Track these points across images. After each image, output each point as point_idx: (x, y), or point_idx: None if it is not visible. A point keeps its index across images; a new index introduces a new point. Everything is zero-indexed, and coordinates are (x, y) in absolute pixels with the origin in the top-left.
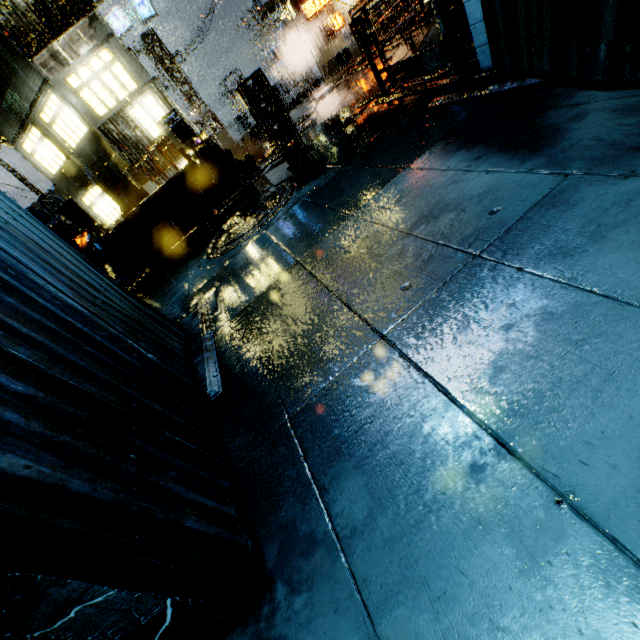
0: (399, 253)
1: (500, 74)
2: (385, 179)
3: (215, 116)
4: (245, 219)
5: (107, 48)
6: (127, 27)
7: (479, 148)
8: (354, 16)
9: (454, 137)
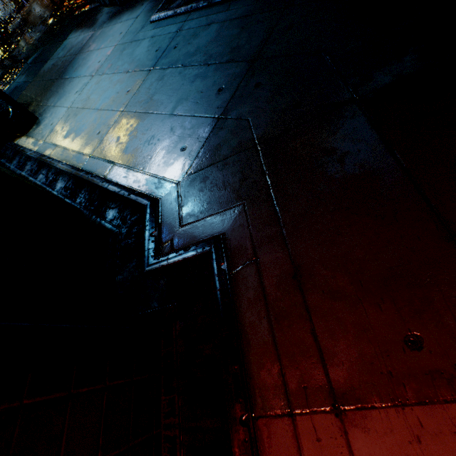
0: (62, 62)
1: (92, 1)
2: (60, 45)
3: None
4: None
5: None
6: None
7: (84, 28)
8: None
9: (79, 26)
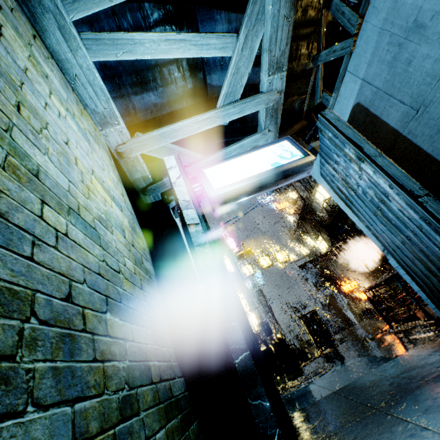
0: (390, 383)
1: None
2: (387, 359)
3: (282, 331)
4: (300, 376)
5: (242, 293)
6: (251, 287)
7: (437, 347)
8: (365, 292)
9: (426, 344)
